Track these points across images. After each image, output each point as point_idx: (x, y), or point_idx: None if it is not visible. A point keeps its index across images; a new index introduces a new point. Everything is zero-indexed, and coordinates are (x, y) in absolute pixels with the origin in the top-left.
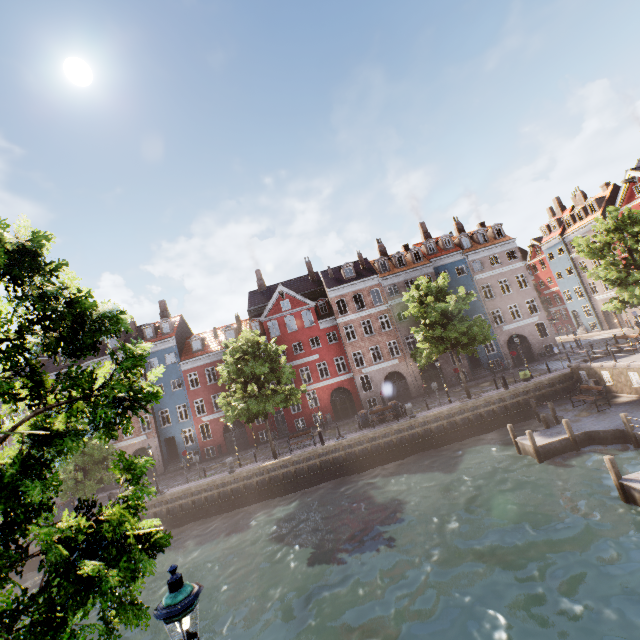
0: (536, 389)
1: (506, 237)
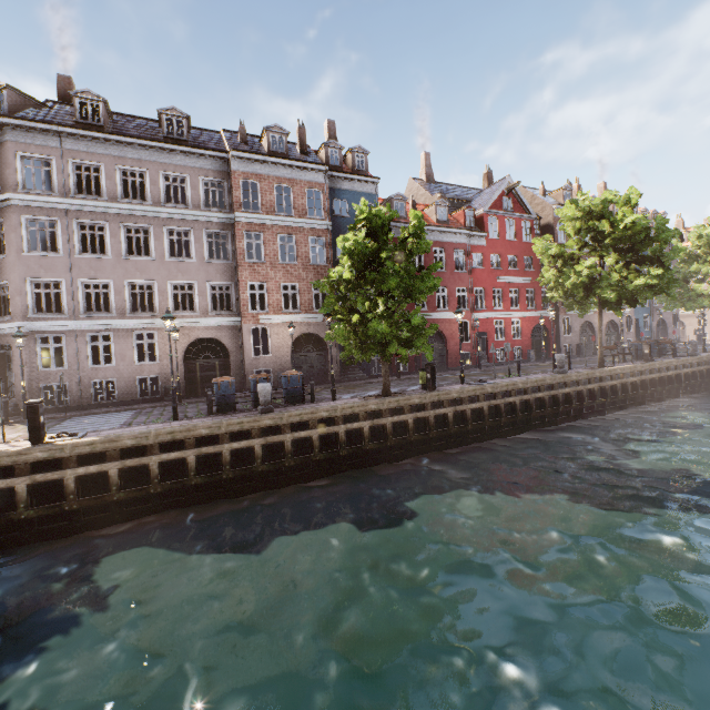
0: None
1: None
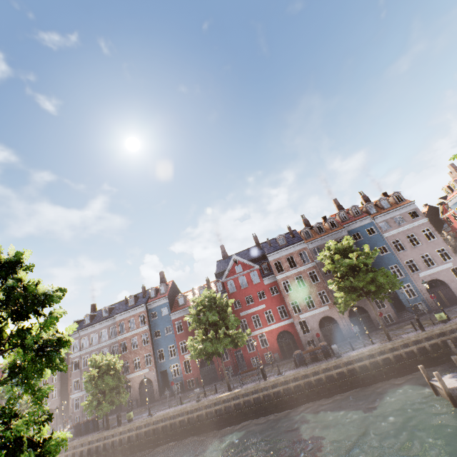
0: (453, 330)
1: (406, 201)
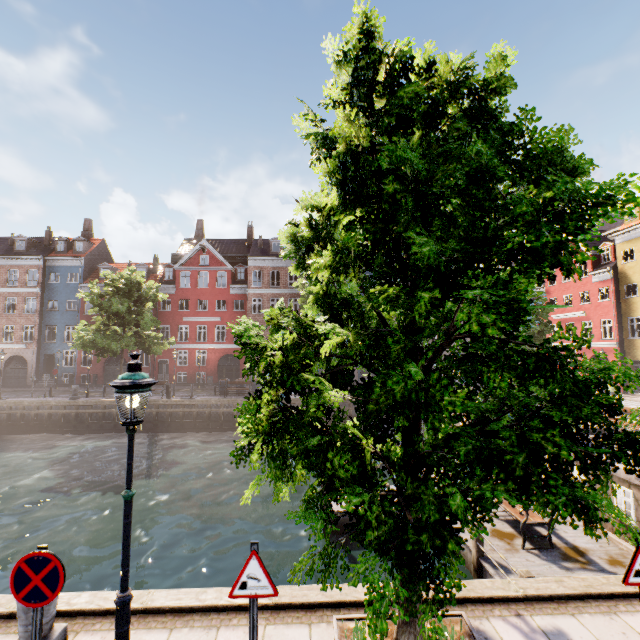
0: None
1: None
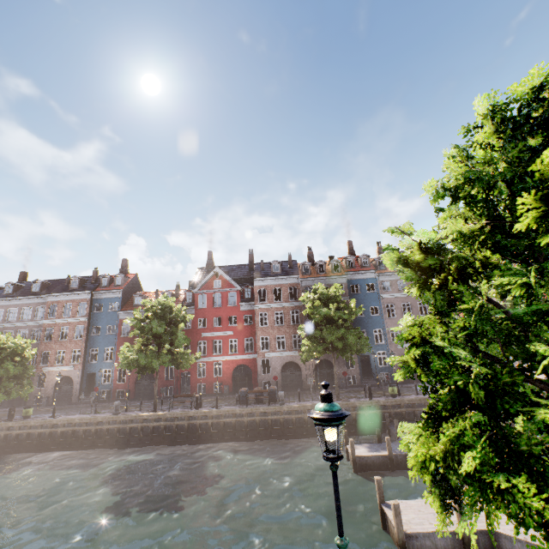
0: (397, 406)
1: None
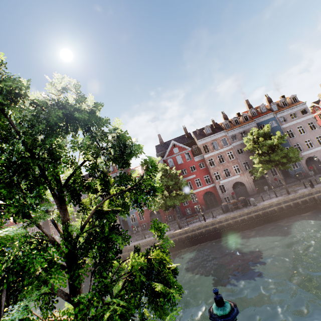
0: None
1: (299, 102)
